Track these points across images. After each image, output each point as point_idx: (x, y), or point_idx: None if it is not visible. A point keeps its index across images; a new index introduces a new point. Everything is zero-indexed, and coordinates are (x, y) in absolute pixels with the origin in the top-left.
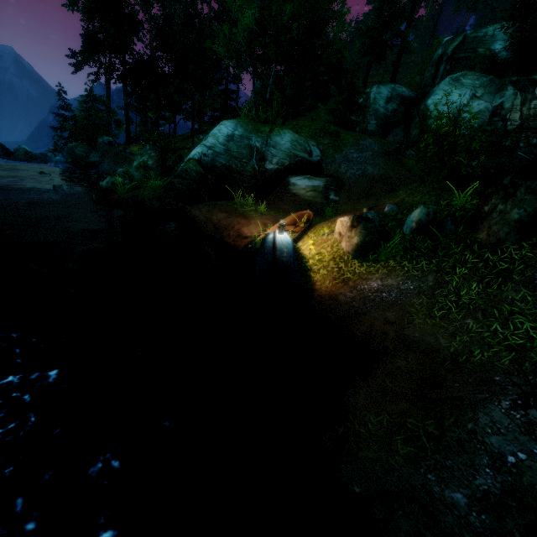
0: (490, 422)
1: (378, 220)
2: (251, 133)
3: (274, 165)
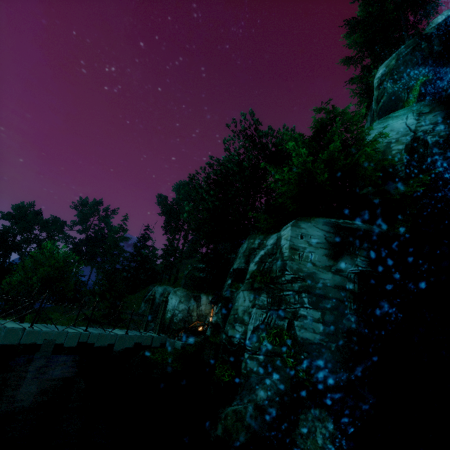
0: None
1: None
2: None
3: None
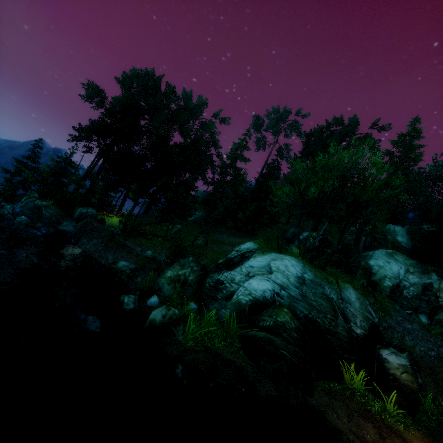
0: None
1: None
2: (322, 281)
3: (360, 329)
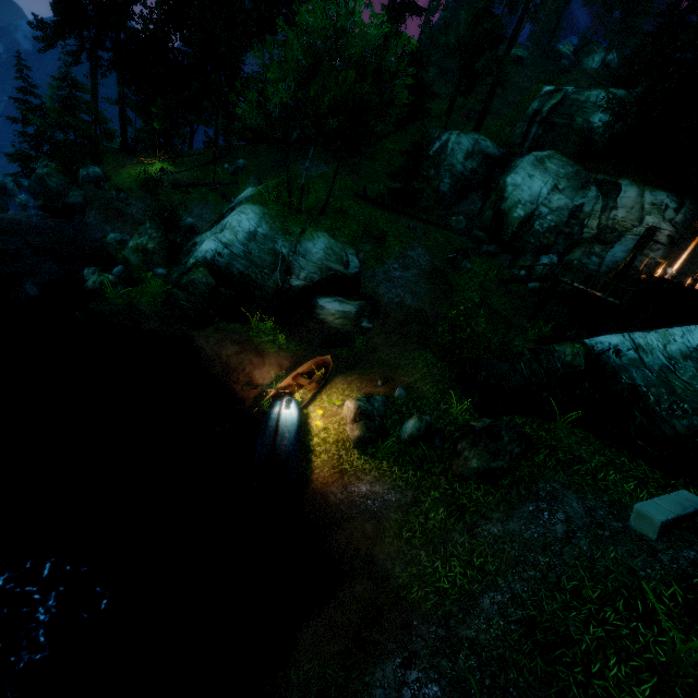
0: (382, 676)
1: (384, 409)
2: (277, 234)
3: (302, 281)
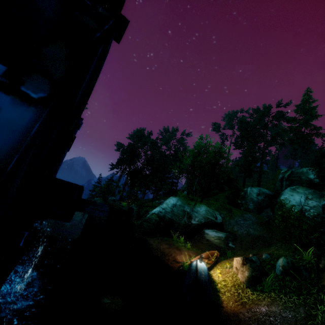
0: None
1: (259, 262)
2: (185, 204)
3: (196, 222)
